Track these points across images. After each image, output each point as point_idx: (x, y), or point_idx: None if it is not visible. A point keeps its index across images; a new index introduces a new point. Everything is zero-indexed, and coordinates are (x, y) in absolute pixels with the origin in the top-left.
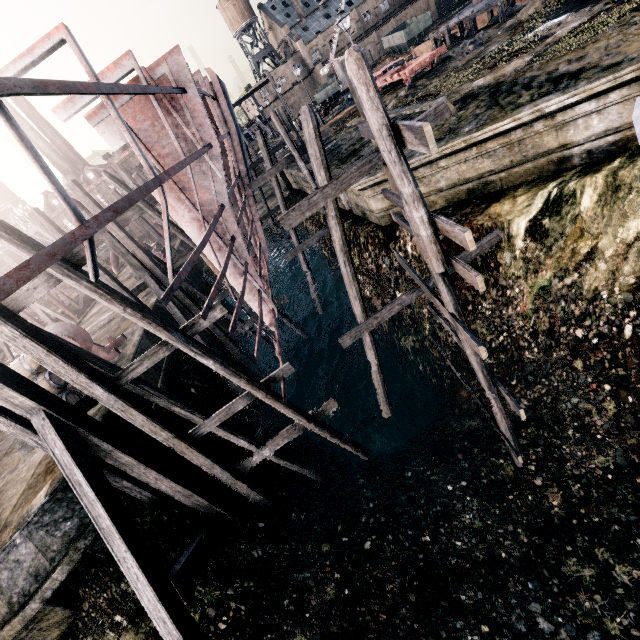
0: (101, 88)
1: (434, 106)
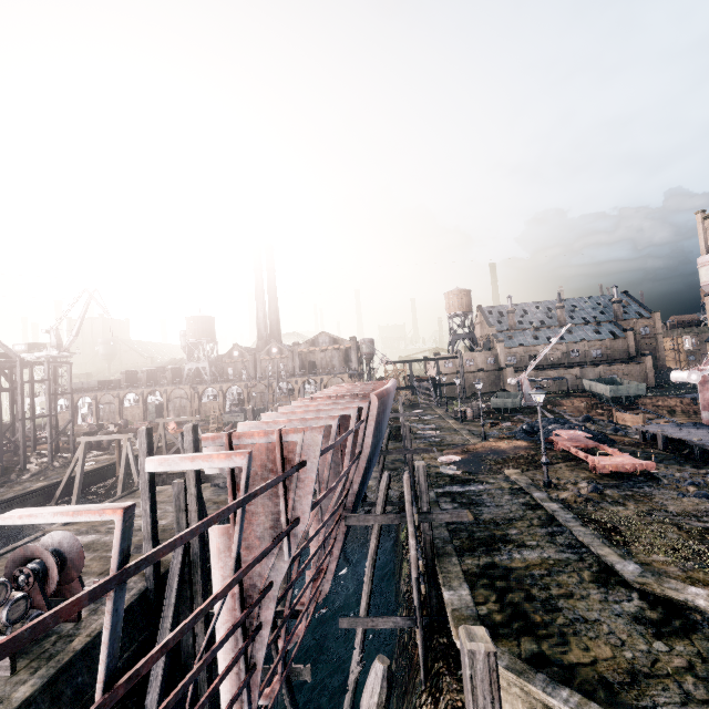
0: (108, 585)
1: None
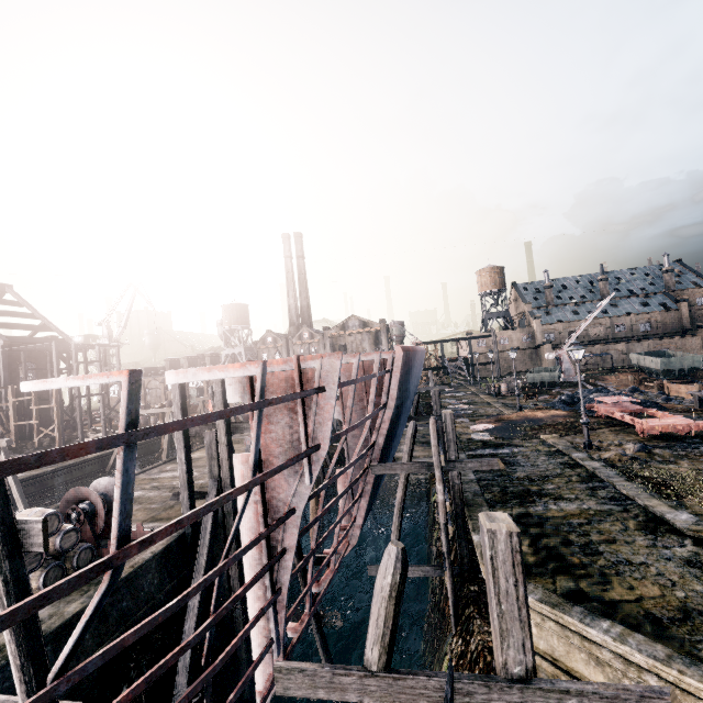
0: (116, 441)
1: (640, 687)
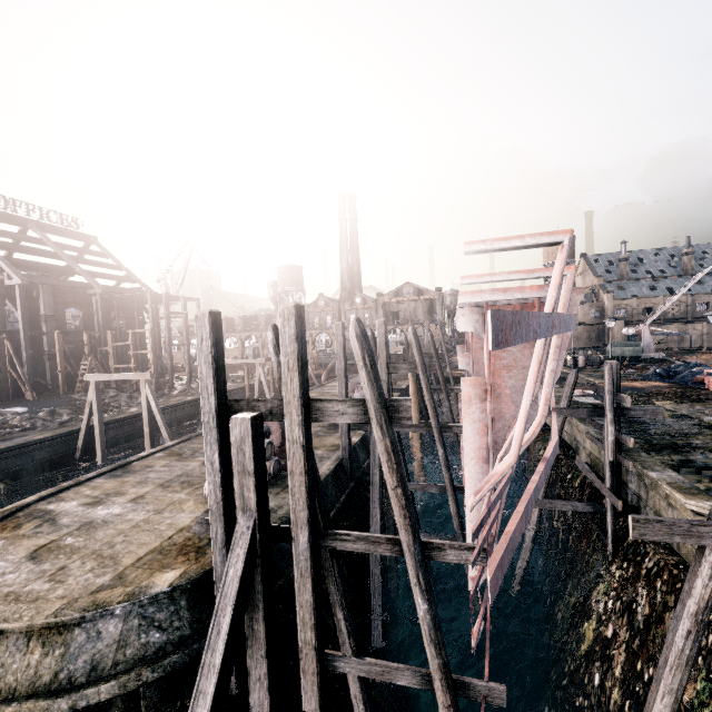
0: None
1: None
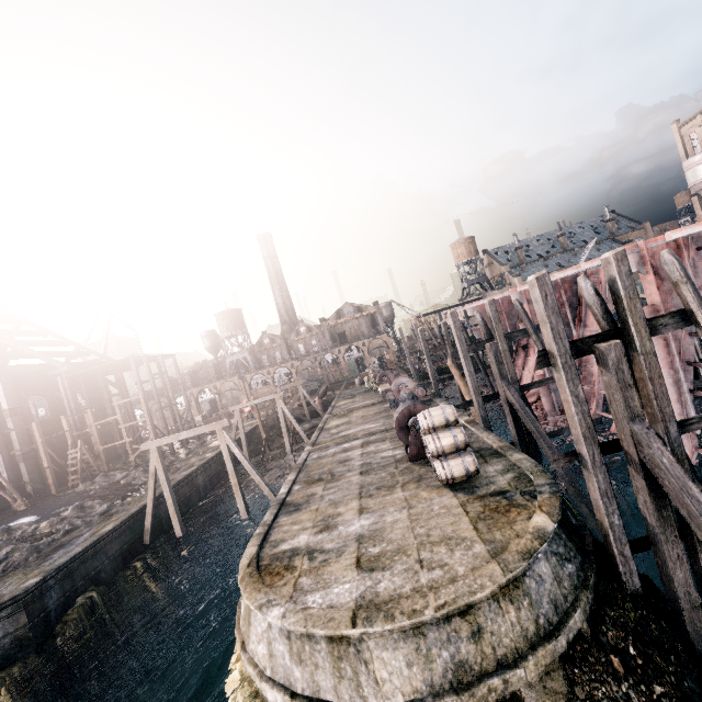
0: None
1: None
